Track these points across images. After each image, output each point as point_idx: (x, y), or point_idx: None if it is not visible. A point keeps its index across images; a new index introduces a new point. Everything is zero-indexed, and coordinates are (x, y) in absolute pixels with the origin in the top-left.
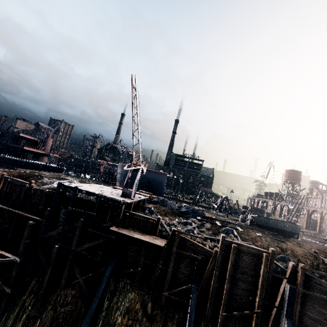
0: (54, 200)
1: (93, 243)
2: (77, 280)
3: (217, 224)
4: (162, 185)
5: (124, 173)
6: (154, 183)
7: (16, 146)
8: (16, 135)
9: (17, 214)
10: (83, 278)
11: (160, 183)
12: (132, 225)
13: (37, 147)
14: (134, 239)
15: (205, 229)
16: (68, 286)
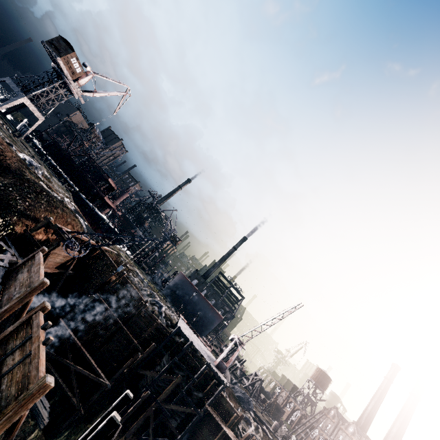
0: (167, 341)
1: (181, 408)
2: (146, 436)
3: (268, 433)
4: (210, 326)
5: (179, 286)
6: (203, 318)
7: (97, 188)
8: (102, 174)
9: (118, 326)
10: (154, 438)
11: (209, 322)
12: (216, 406)
13: (107, 193)
14: (211, 421)
15: (260, 436)
16: (134, 437)
